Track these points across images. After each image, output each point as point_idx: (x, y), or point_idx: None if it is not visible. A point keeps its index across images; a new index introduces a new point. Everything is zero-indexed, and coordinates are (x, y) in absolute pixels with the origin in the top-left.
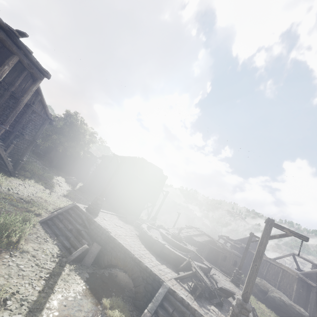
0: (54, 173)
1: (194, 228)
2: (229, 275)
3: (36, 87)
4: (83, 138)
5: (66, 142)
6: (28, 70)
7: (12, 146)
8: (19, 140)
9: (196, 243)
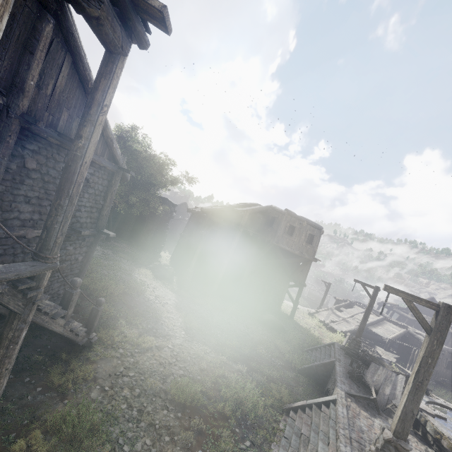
0: (125, 259)
1: (358, 306)
2: (442, 385)
3: (114, 88)
4: (163, 182)
5: (130, 194)
6: (83, 9)
7: (74, 294)
8: (69, 245)
9: (383, 341)
